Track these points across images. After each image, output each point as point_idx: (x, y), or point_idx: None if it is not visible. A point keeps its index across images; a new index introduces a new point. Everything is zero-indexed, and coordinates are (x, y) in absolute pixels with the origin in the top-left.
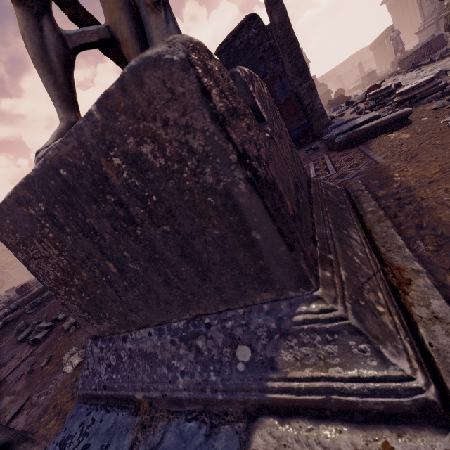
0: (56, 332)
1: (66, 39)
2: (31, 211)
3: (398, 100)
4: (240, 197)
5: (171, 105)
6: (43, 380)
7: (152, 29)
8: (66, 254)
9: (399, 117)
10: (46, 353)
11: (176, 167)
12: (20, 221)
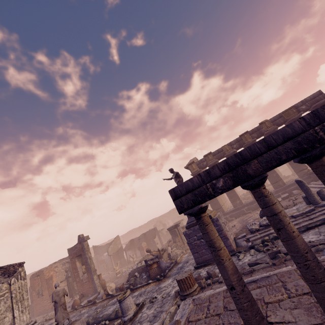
0: None
1: None
2: None
3: None
4: None
5: None
6: None
7: None
8: None
9: None
10: None
11: None
12: None
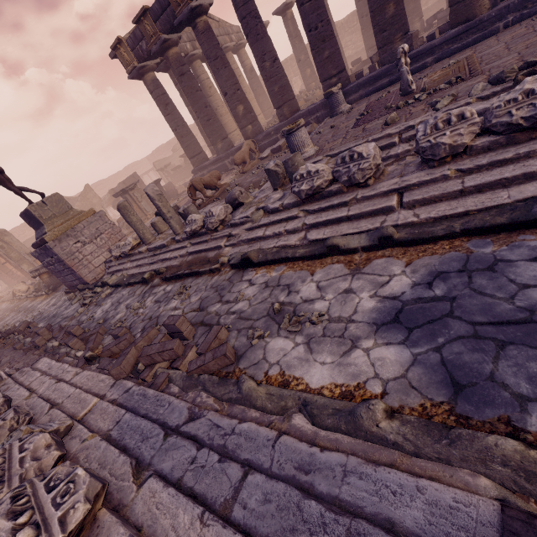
0: None
1: None
2: None
3: None
4: None
5: None
6: None
7: None
8: None
9: None
10: None
11: None
12: None
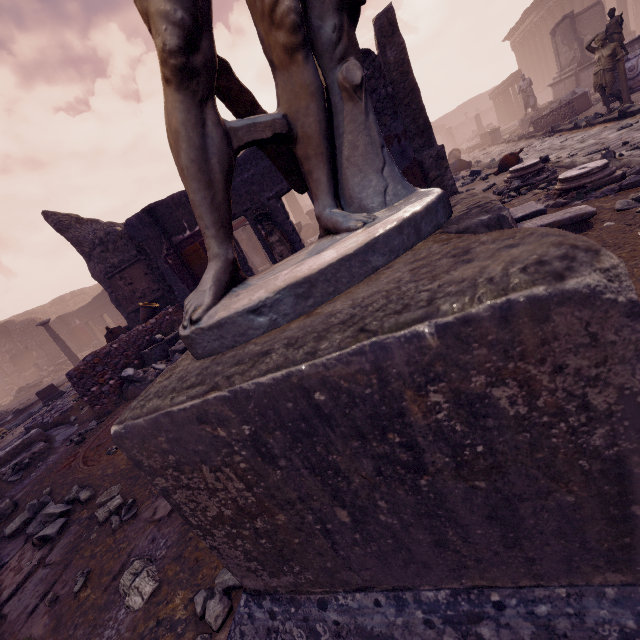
0: (81, 524)
1: (230, 136)
2: (219, 433)
3: (562, 188)
4: (637, 466)
5: (582, 352)
6: (88, 618)
7: (344, 121)
8: (260, 490)
9: (578, 219)
10: (73, 564)
11: (545, 420)
12: (187, 441)
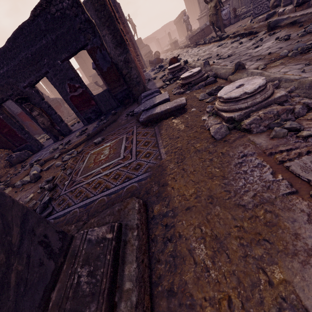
0: None
1: None
2: None
3: (182, 83)
4: None
5: None
6: None
7: None
8: None
9: (178, 107)
10: None
11: None
12: None
